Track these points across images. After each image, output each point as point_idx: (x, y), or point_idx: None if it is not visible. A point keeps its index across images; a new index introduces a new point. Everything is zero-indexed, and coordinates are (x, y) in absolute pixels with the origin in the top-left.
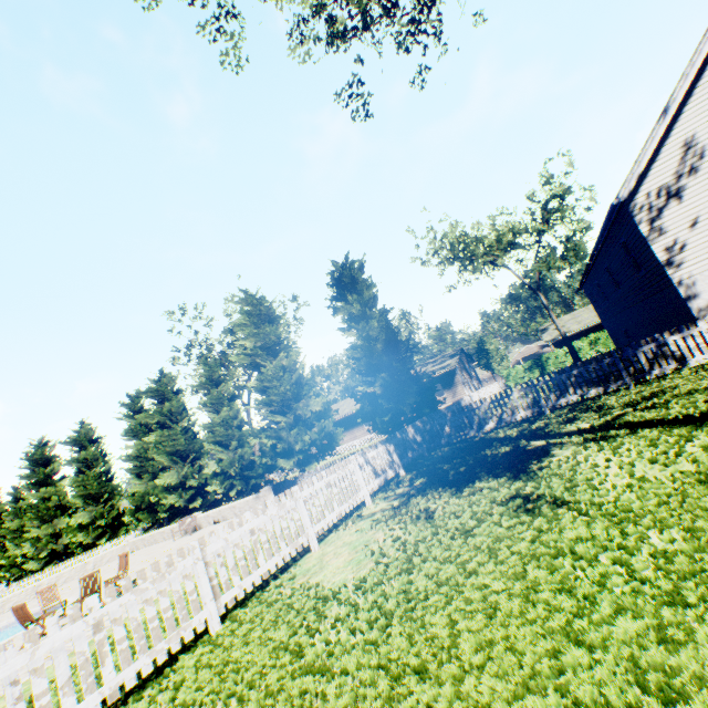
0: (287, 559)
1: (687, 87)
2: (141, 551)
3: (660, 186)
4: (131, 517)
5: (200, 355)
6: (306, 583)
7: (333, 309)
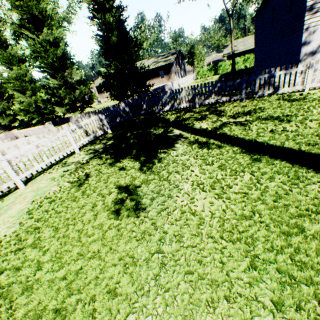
0: None
1: None
2: None
3: None
4: None
5: None
6: None
7: None
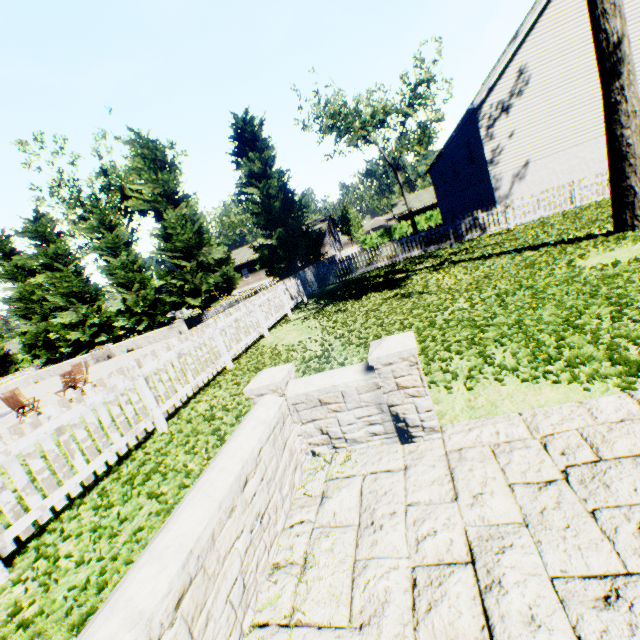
0: (255, 339)
1: (533, 21)
2: (51, 379)
3: (499, 101)
4: (26, 354)
5: (70, 198)
6: (278, 345)
7: (236, 164)
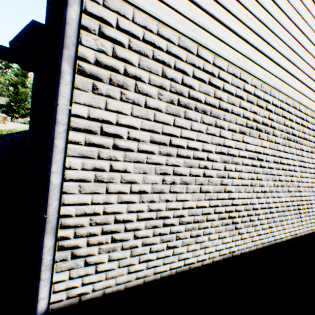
0: None
1: None
2: None
3: None
4: None
5: None
6: None
7: None
